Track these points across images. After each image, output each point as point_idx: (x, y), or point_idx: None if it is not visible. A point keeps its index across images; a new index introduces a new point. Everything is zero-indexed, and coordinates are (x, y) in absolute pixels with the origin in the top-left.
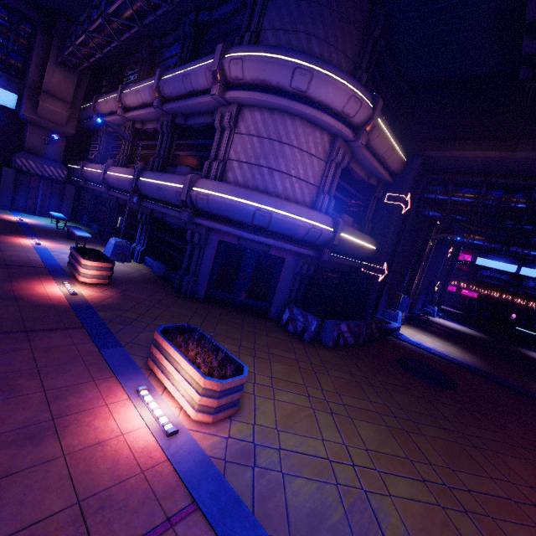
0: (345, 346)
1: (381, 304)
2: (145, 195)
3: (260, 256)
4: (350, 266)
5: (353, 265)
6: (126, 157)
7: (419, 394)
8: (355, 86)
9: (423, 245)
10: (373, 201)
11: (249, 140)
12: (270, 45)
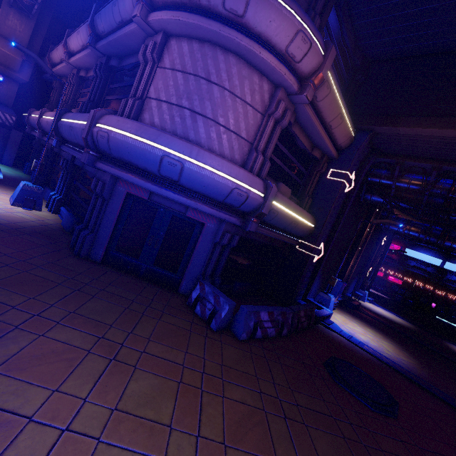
0: (263, 338)
1: (314, 285)
2: (65, 138)
3: (175, 218)
4: (284, 242)
5: (287, 242)
6: (66, 105)
7: (352, 431)
8: (305, 20)
9: (361, 230)
10: (316, 175)
11: (173, 75)
12: None
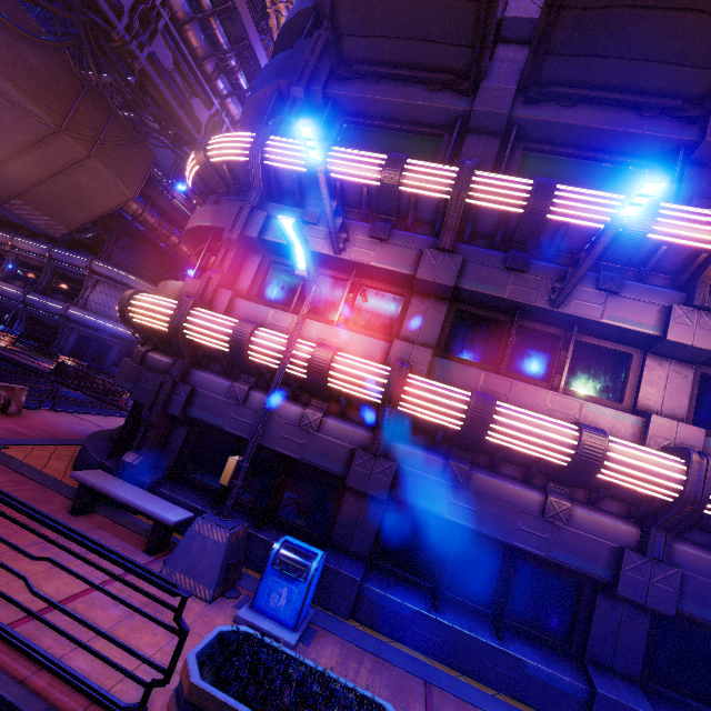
0: None
1: None
2: (30, 305)
3: (101, 344)
4: None
5: None
6: (6, 275)
7: None
8: (150, 285)
9: None
10: None
11: (101, 294)
12: (114, 265)
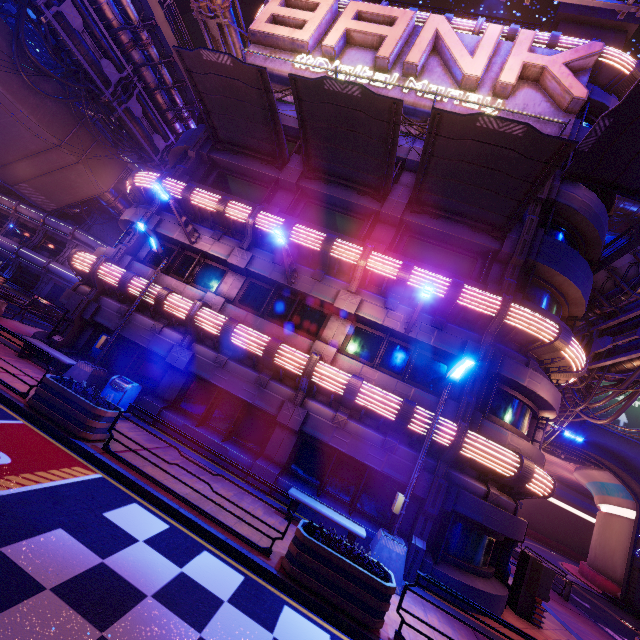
0: None
1: None
2: (21, 256)
3: None
4: None
5: None
6: (7, 231)
7: None
8: None
9: None
10: None
11: None
12: (92, 235)
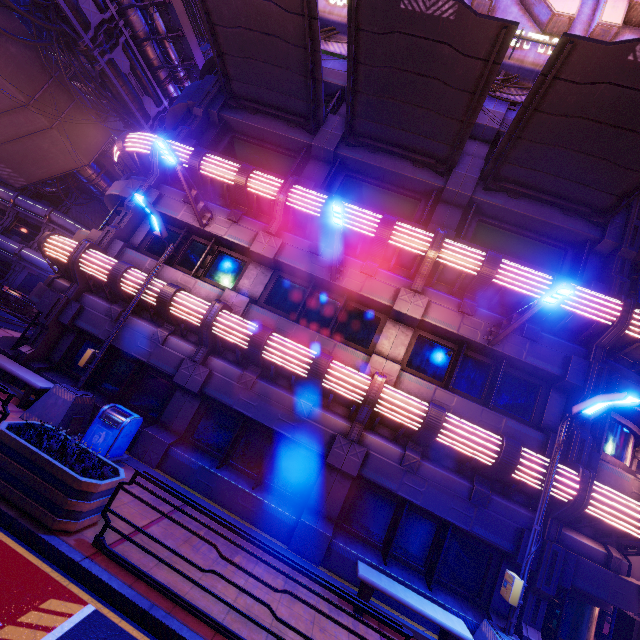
0: None
1: None
2: None
3: None
4: None
5: None
6: None
7: None
8: None
9: None
10: None
11: None
12: (71, 218)
